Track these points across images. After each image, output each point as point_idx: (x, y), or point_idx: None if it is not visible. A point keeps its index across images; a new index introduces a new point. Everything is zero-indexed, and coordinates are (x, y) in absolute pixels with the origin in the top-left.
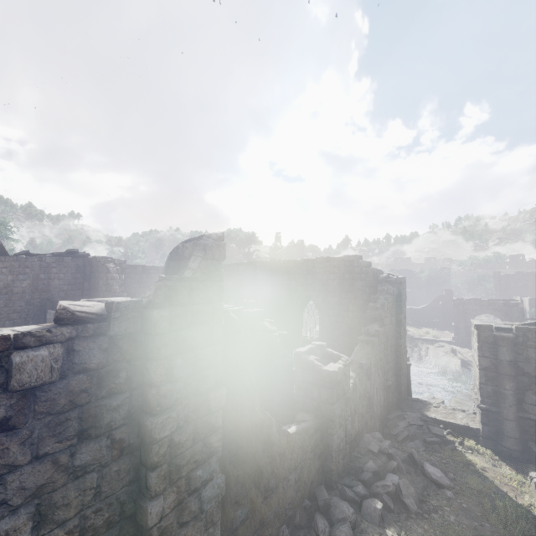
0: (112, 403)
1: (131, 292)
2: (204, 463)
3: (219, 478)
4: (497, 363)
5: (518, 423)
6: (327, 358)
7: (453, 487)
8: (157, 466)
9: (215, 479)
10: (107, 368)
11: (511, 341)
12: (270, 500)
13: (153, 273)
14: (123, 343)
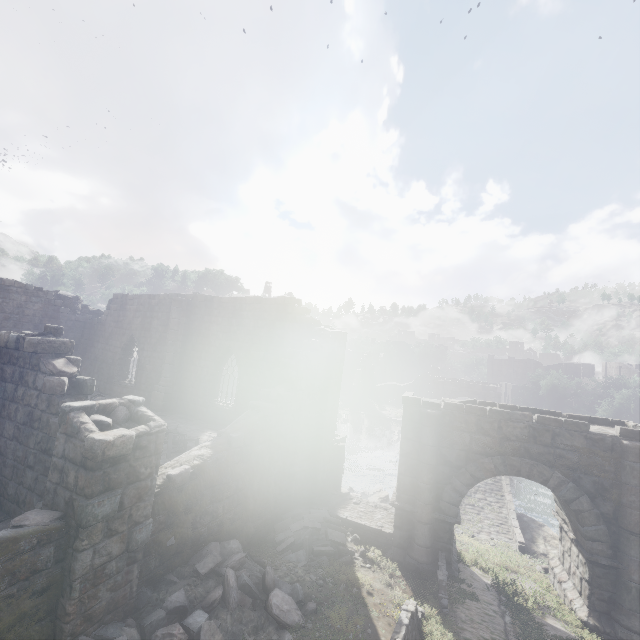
0: None
1: None
2: None
3: None
4: (419, 448)
5: (433, 527)
6: (136, 422)
7: (303, 626)
8: None
9: None
10: None
11: (436, 420)
12: None
13: (17, 292)
14: None
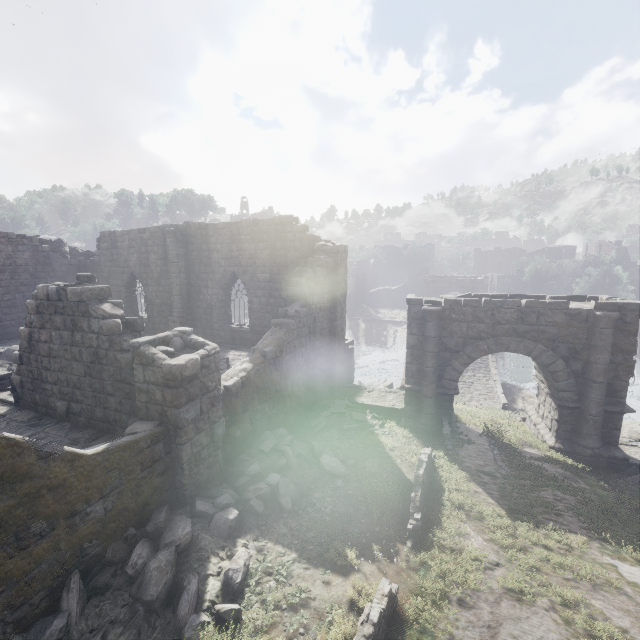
0: None
1: None
2: None
3: None
4: (423, 341)
5: (436, 399)
6: (192, 349)
7: (348, 474)
8: None
9: None
10: None
11: (438, 315)
12: (35, 548)
13: (1, 243)
14: None
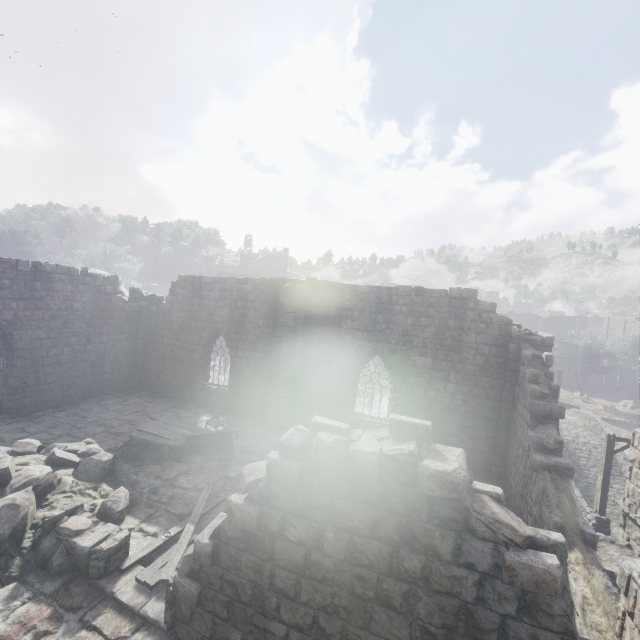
0: None
1: (4, 318)
2: None
3: None
4: None
5: None
6: None
7: None
8: None
9: None
10: None
11: None
12: None
13: (60, 280)
14: None
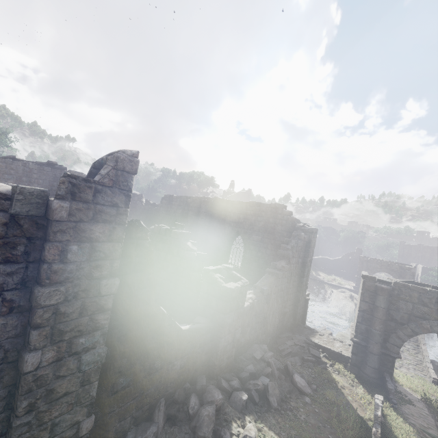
0: (7, 269)
1: None
2: (88, 334)
3: (101, 349)
4: (373, 308)
5: (380, 357)
6: (231, 279)
7: (312, 396)
8: (39, 327)
9: (97, 349)
10: (5, 239)
11: (388, 292)
12: (153, 376)
13: None
14: (24, 223)
